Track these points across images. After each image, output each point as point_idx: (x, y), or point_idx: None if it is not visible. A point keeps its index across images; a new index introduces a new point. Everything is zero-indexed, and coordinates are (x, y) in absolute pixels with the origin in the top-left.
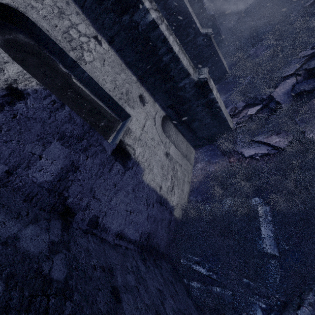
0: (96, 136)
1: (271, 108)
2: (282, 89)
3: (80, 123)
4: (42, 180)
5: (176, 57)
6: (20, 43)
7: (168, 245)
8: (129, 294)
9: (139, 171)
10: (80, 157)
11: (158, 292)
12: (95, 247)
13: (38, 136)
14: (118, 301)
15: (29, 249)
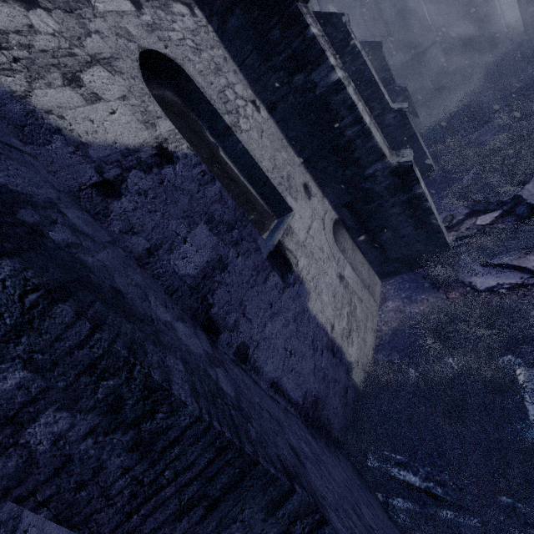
0: (250, 228)
1: (520, 215)
2: None
3: (231, 207)
4: (184, 272)
5: (366, 131)
6: (167, 101)
7: (344, 428)
8: (311, 464)
9: (303, 293)
10: (229, 253)
11: (346, 488)
12: (252, 385)
13: (184, 212)
14: (301, 464)
15: (189, 345)
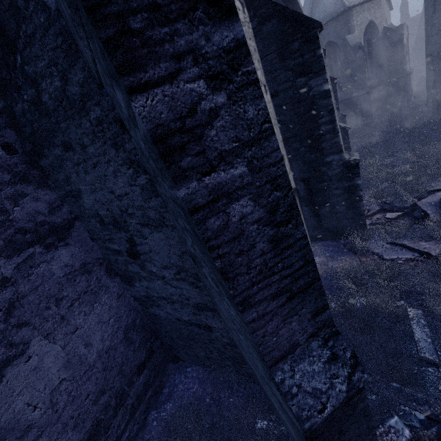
0: None
1: (416, 217)
2: (430, 200)
3: None
4: None
5: (335, 130)
6: None
7: None
8: None
9: None
10: None
11: None
12: None
13: None
14: None
15: None
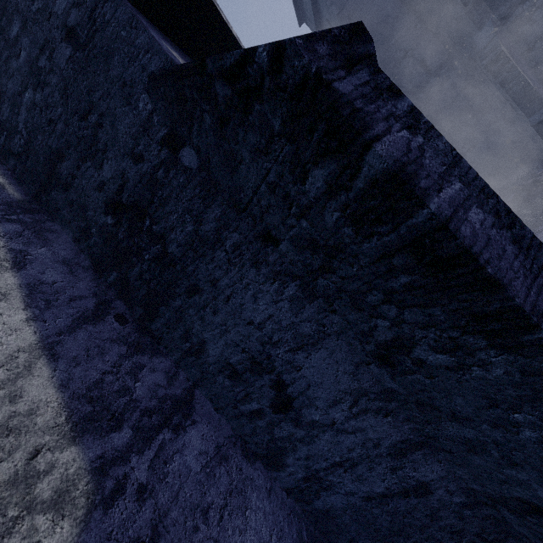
0: None
1: None
2: None
3: None
4: None
5: None
6: None
7: None
8: None
9: None
10: None
11: None
12: None
13: None
14: None
15: None
